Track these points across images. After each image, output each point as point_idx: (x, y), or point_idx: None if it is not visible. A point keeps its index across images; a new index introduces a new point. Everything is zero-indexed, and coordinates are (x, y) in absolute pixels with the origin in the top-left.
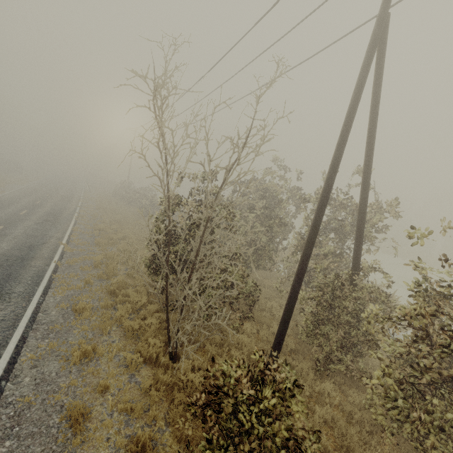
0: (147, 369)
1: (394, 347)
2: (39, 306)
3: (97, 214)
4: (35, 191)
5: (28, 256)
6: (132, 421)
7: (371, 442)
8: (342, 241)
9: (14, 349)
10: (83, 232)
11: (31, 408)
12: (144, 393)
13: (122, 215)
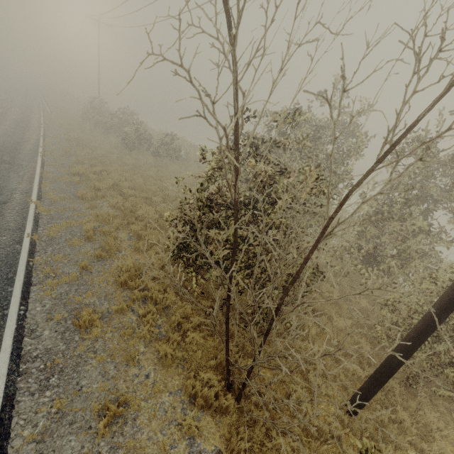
0: (207, 420)
1: None
2: (22, 323)
3: (69, 150)
4: None
5: None
6: None
7: None
8: (431, 210)
9: None
10: (57, 179)
11: None
12: None
13: (102, 149)
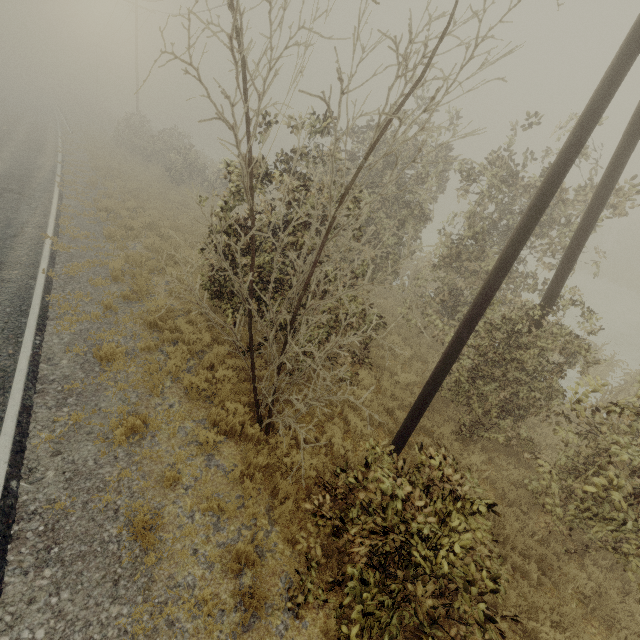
0: (230, 445)
1: (634, 452)
2: (38, 351)
3: (95, 180)
4: None
5: None
6: (223, 523)
7: (527, 523)
8: None
9: (15, 428)
10: (78, 214)
11: (69, 517)
12: (232, 481)
13: (139, 182)
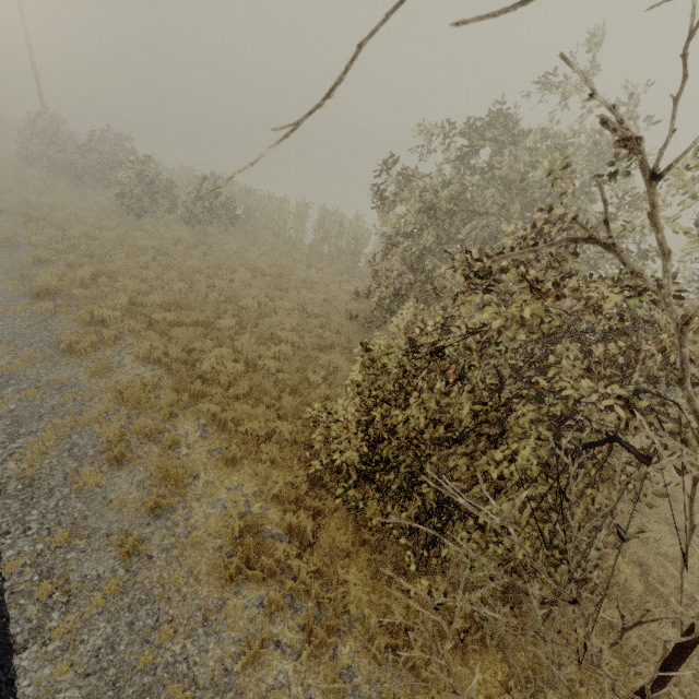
0: None
1: None
2: None
3: (12, 236)
4: None
5: None
6: None
7: None
8: None
9: None
10: (2, 313)
11: None
12: None
13: (80, 222)
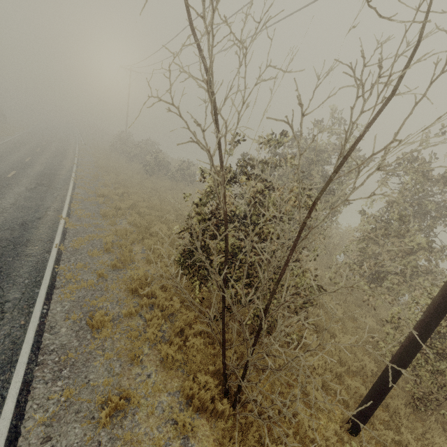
0: (202, 422)
1: None
2: (44, 320)
3: (97, 175)
4: (23, 145)
5: (22, 239)
6: None
7: None
8: (432, 227)
9: (14, 409)
10: (84, 199)
11: None
12: None
13: (125, 174)
